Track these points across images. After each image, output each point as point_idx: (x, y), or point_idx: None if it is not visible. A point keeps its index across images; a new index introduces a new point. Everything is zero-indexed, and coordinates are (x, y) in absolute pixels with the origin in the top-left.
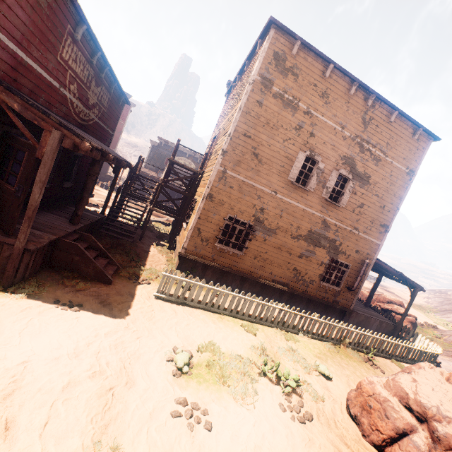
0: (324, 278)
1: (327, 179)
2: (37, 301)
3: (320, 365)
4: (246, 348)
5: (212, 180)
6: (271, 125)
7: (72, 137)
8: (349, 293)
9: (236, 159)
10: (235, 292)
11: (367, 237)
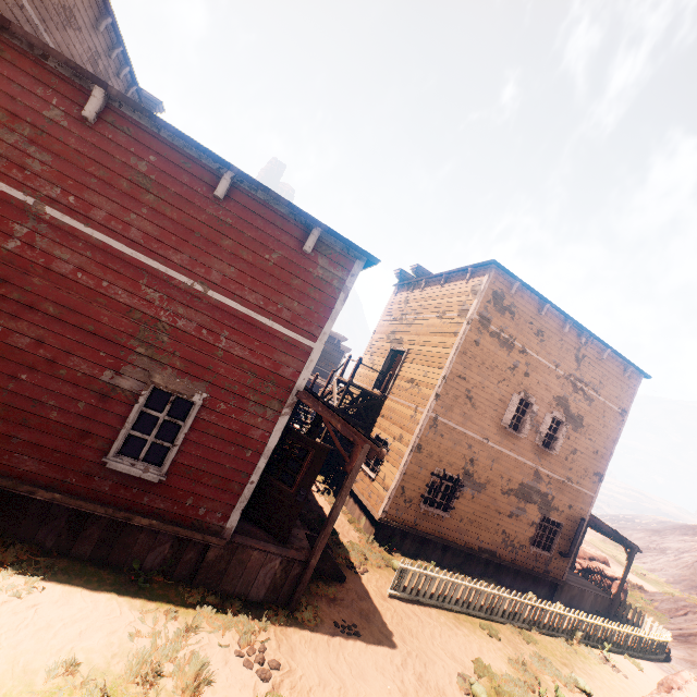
0: (533, 541)
1: (540, 422)
2: (325, 628)
3: (577, 678)
4: (505, 663)
5: (423, 428)
6: (486, 365)
7: (374, 446)
8: (561, 559)
9: (449, 403)
10: (468, 581)
11: (580, 489)
